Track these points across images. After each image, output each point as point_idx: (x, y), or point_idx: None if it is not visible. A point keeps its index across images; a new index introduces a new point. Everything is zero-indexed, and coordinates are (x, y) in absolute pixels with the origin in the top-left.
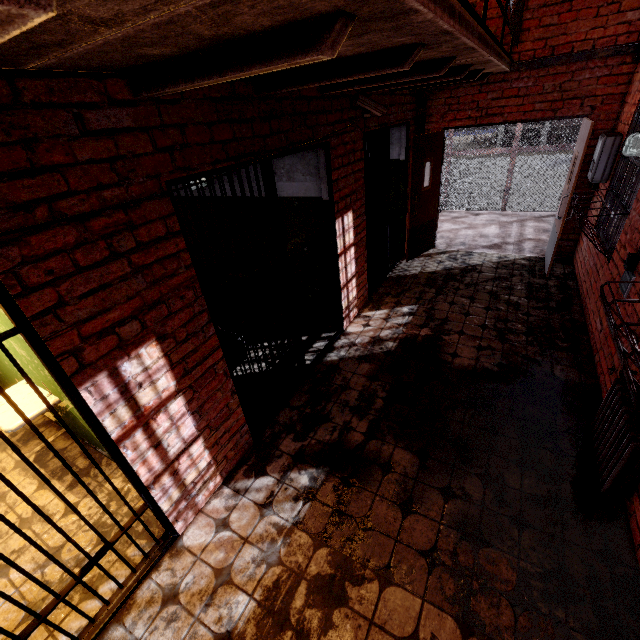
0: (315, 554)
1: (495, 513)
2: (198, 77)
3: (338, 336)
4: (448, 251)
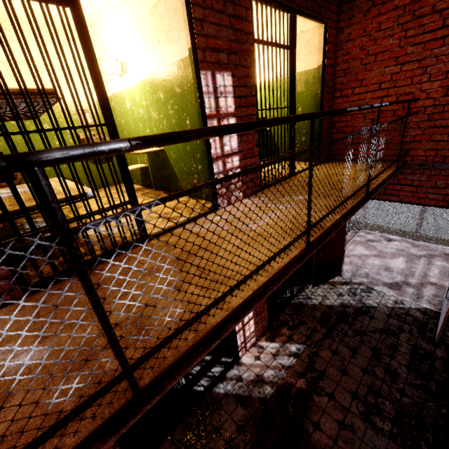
0: None
1: None
2: None
3: (232, 364)
4: (351, 282)
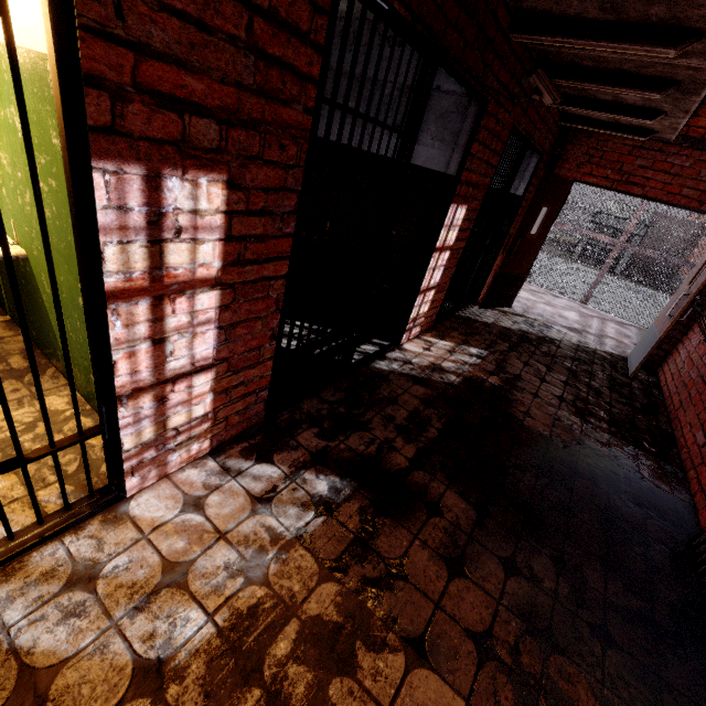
0: (319, 587)
1: (572, 613)
2: None
3: (392, 347)
4: (525, 316)
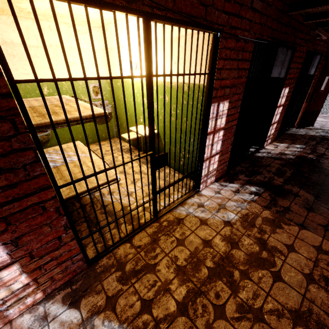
0: (263, 211)
1: None
2: None
3: (261, 148)
4: (322, 129)
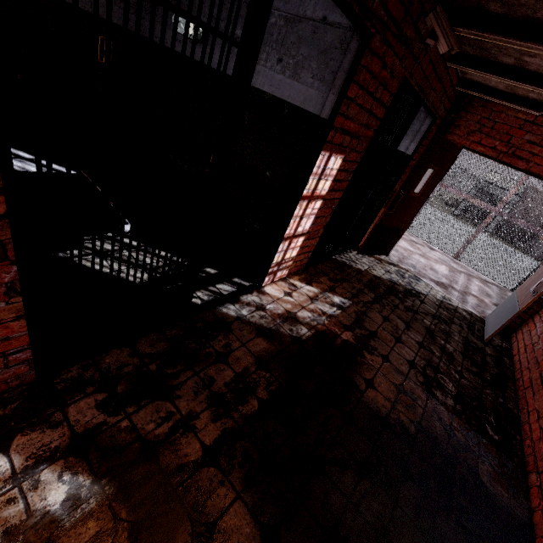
0: None
1: None
2: None
3: (251, 289)
4: (398, 265)
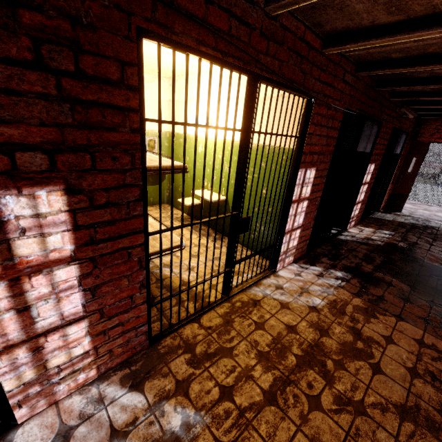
0: (354, 299)
1: None
2: (398, 68)
3: (343, 231)
4: (411, 216)
